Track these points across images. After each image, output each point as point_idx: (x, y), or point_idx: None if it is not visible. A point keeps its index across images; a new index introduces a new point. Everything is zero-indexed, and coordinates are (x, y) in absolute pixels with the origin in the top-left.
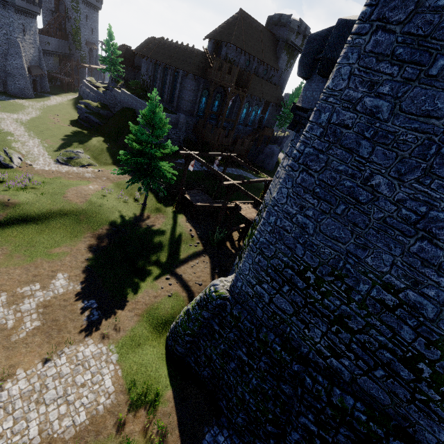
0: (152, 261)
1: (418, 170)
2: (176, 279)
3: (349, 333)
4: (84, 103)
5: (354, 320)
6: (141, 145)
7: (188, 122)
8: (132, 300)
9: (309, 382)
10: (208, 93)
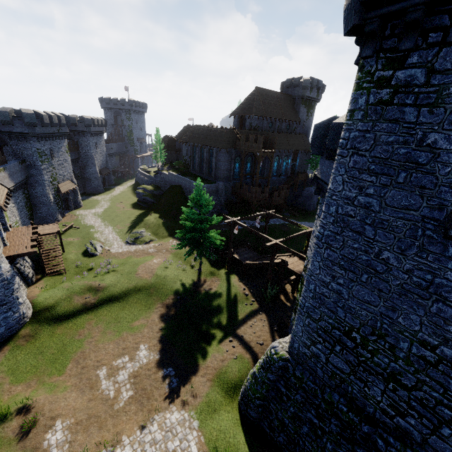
0: (214, 324)
1: (414, 247)
2: (238, 340)
3: (405, 390)
4: (141, 188)
5: (405, 376)
6: (192, 222)
7: (226, 187)
8: (203, 365)
9: (381, 444)
10: (240, 159)
